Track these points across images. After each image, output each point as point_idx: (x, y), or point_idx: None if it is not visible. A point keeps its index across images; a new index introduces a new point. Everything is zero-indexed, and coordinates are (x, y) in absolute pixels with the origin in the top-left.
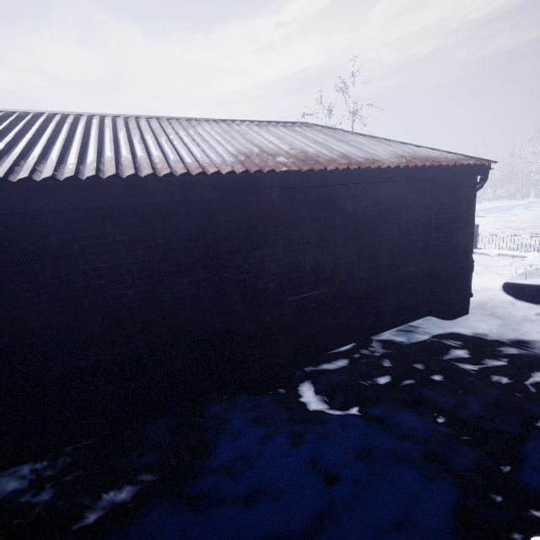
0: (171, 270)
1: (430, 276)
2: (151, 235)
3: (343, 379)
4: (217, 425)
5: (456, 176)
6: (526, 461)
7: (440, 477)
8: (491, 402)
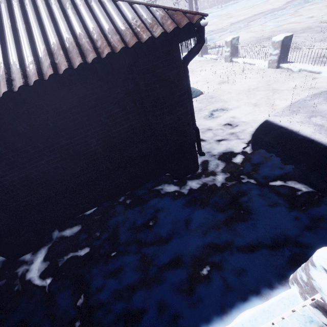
0: None
1: (159, 149)
2: None
3: (63, 249)
4: None
5: (138, 59)
6: None
7: None
8: (120, 289)
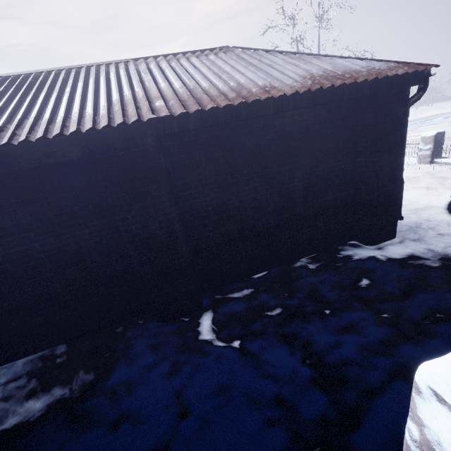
0: (70, 224)
1: (354, 202)
2: (42, 196)
3: (241, 309)
4: (123, 349)
5: (379, 92)
6: (371, 418)
7: (279, 424)
8: (368, 345)
